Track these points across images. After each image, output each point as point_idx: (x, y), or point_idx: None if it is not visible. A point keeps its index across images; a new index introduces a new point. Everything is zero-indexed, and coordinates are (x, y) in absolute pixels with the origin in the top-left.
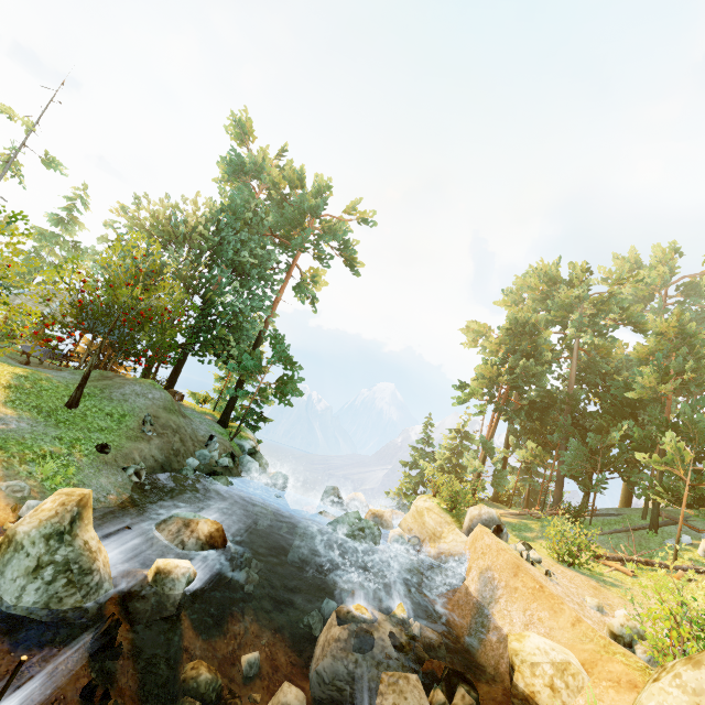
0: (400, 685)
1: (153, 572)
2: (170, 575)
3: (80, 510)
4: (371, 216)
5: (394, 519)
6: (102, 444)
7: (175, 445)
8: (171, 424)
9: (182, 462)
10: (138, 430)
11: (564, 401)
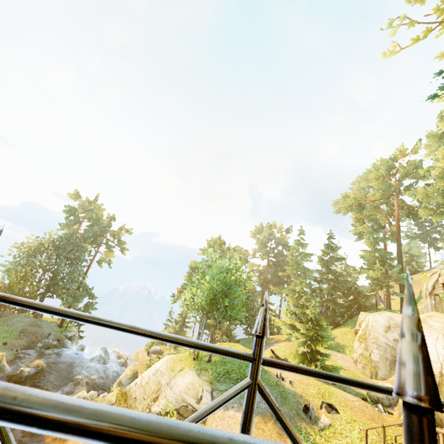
0: (79, 388)
1: (20, 371)
2: (24, 371)
3: (3, 357)
4: (131, 230)
5: (131, 357)
6: (5, 342)
7: (33, 339)
8: (32, 331)
9: (35, 345)
10: (18, 335)
11: None
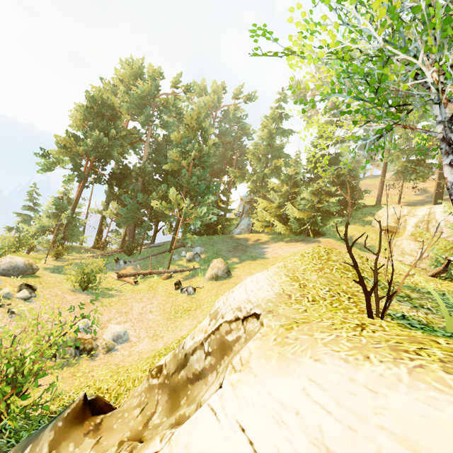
0: None
1: None
2: None
3: None
4: None
5: None
6: None
7: None
8: None
9: None
10: None
11: (137, 173)
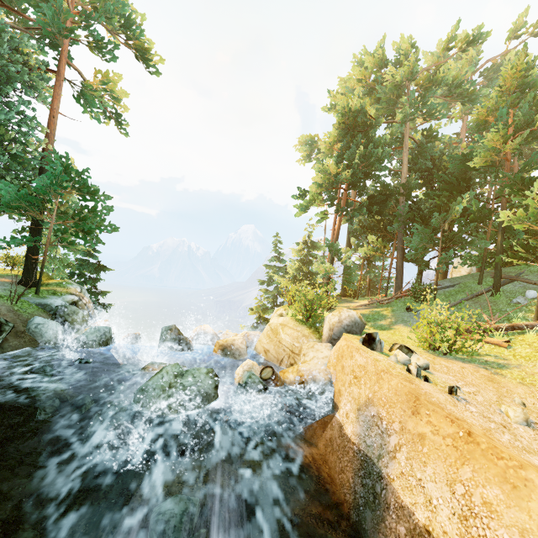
0: None
1: None
2: None
3: None
4: None
5: (250, 342)
6: None
7: None
8: None
9: None
10: None
11: (399, 191)
